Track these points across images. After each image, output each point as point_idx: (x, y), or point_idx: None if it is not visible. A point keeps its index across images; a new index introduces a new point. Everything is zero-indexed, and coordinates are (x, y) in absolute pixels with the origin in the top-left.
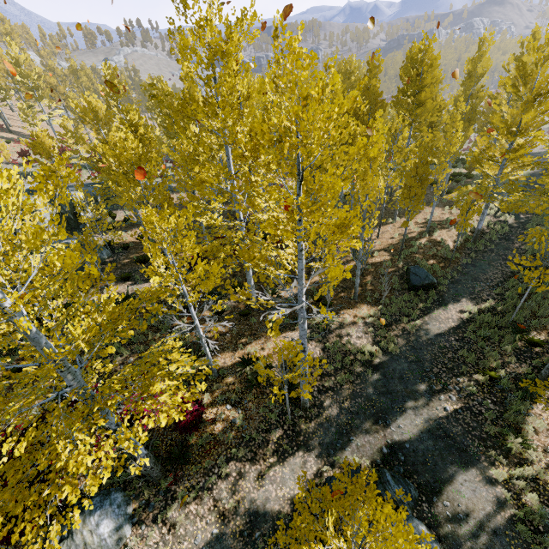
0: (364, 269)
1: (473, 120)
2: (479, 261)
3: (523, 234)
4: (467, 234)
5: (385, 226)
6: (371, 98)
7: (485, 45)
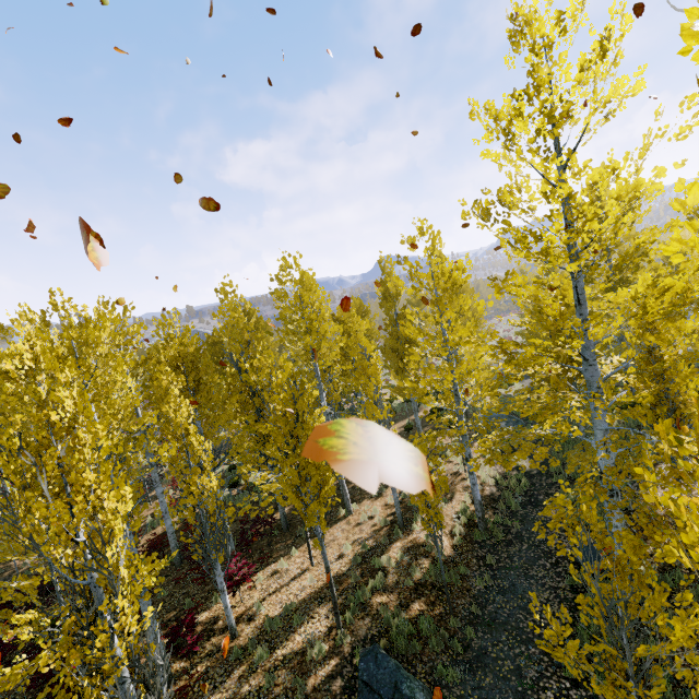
0: (258, 694)
1: (415, 342)
2: (506, 571)
3: (553, 486)
4: (467, 512)
5: (332, 528)
6: (234, 332)
7: (387, 266)
